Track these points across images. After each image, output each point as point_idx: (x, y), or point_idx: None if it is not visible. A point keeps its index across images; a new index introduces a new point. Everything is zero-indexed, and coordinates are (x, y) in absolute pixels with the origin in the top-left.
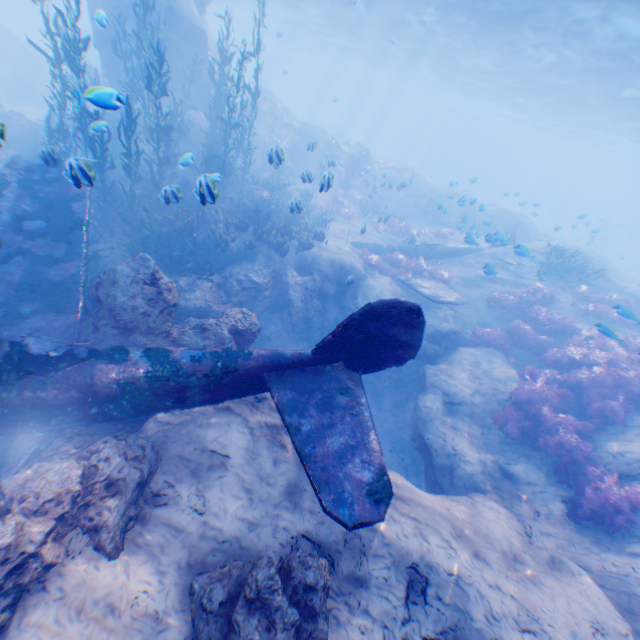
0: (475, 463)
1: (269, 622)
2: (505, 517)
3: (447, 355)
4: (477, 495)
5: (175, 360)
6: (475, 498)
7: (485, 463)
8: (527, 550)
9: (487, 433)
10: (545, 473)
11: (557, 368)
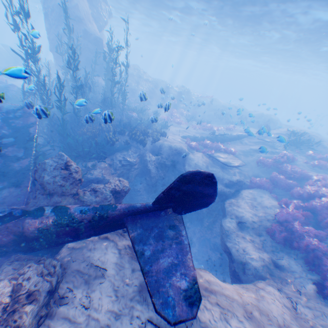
0: (257, 260)
1: None
2: (279, 297)
3: (237, 194)
4: (260, 282)
5: (71, 214)
6: (259, 285)
7: (264, 259)
8: (295, 322)
9: (263, 240)
10: (301, 264)
11: (301, 199)
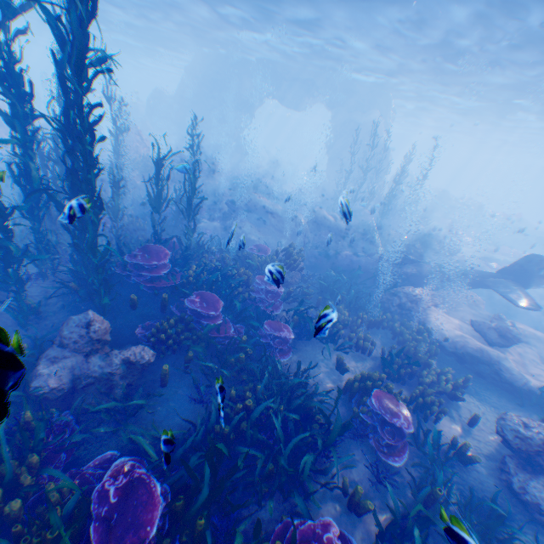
0: None
1: (501, 322)
2: None
3: None
4: None
5: (446, 267)
6: None
7: None
8: None
9: None
10: None
11: None
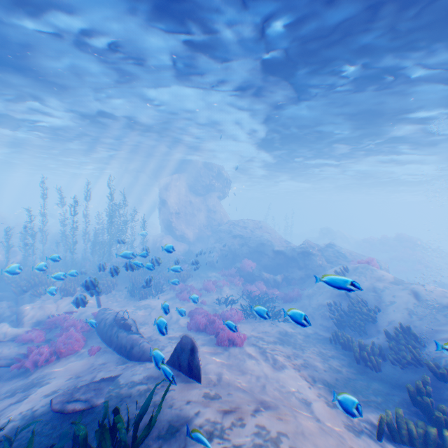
0: None
1: None
2: None
3: None
4: None
5: None
6: None
7: None
8: None
9: None
10: None
11: None
